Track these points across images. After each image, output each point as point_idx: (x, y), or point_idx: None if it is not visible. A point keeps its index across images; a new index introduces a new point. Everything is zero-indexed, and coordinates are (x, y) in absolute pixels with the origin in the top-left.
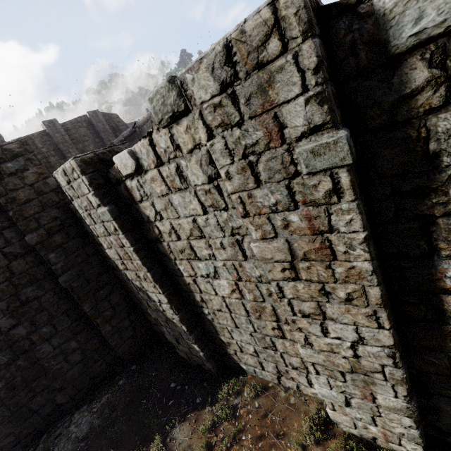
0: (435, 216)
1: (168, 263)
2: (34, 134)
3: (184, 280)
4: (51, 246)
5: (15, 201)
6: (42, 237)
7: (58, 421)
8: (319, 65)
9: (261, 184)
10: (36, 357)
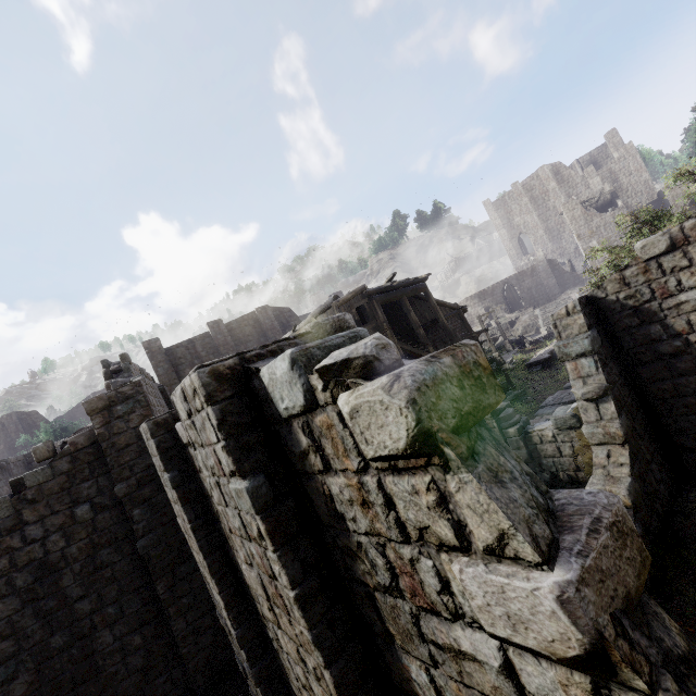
0: (370, 586)
1: (230, 550)
2: (196, 337)
3: (245, 579)
4: (138, 500)
5: (116, 446)
6: (131, 488)
7: None
8: (220, 425)
9: (228, 504)
10: (92, 648)
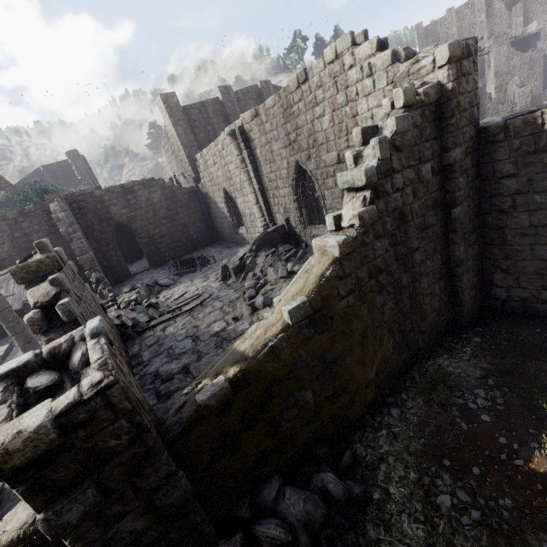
0: None
1: None
2: (207, 101)
3: None
4: (462, 169)
5: (458, 107)
6: (462, 155)
7: (419, 363)
8: None
9: None
10: (417, 290)
